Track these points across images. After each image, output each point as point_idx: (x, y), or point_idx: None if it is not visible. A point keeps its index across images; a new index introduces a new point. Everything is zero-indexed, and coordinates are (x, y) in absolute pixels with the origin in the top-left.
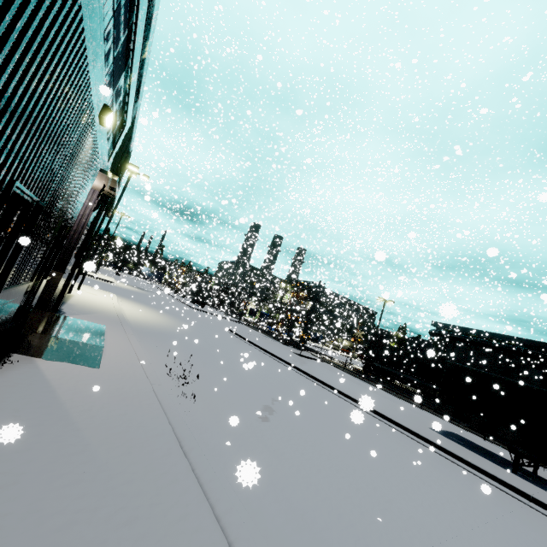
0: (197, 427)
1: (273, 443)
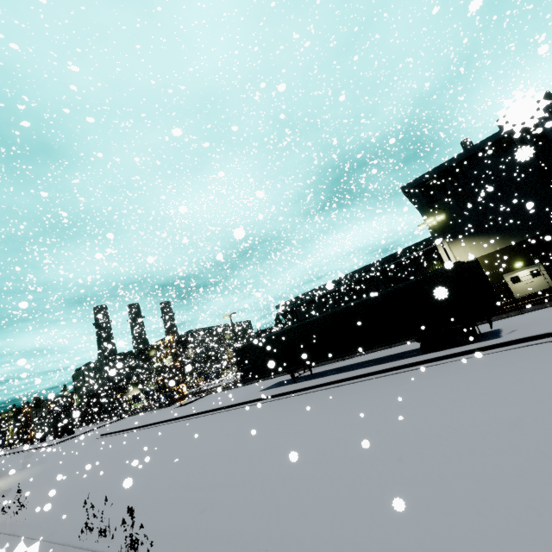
0: (32, 521)
1: (103, 486)
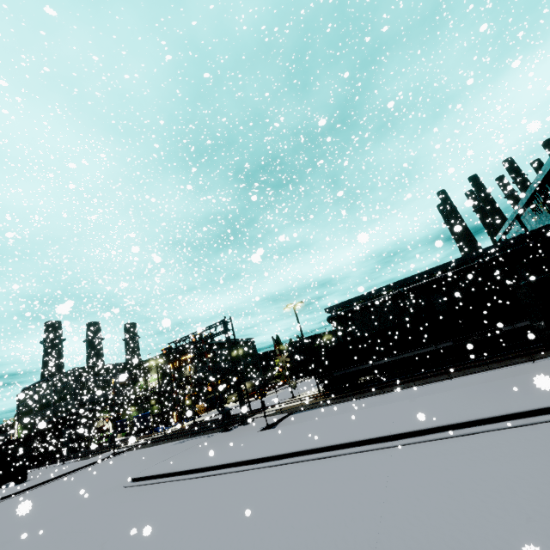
0: None
1: None
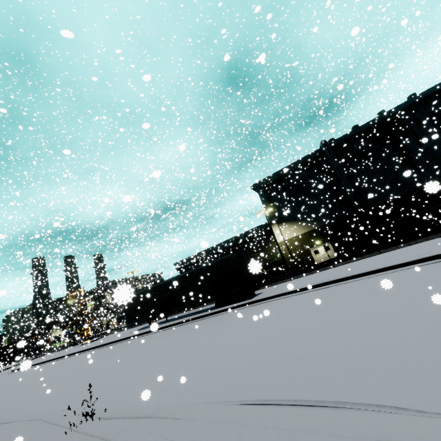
0: None
1: None
